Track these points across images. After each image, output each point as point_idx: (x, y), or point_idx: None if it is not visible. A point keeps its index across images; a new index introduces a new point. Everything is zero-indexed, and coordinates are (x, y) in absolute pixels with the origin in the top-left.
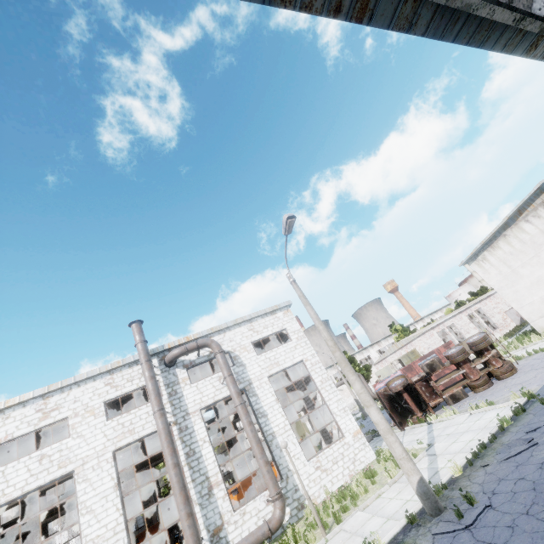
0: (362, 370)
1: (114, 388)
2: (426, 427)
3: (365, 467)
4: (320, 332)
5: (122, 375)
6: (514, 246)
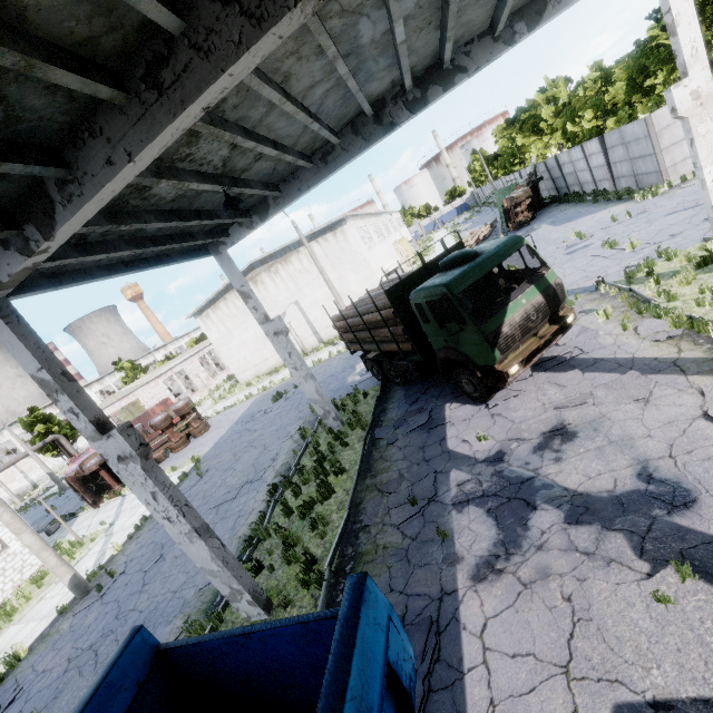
0: (65, 428)
1: None
2: (120, 500)
3: (39, 569)
4: None
5: None
6: (231, 309)
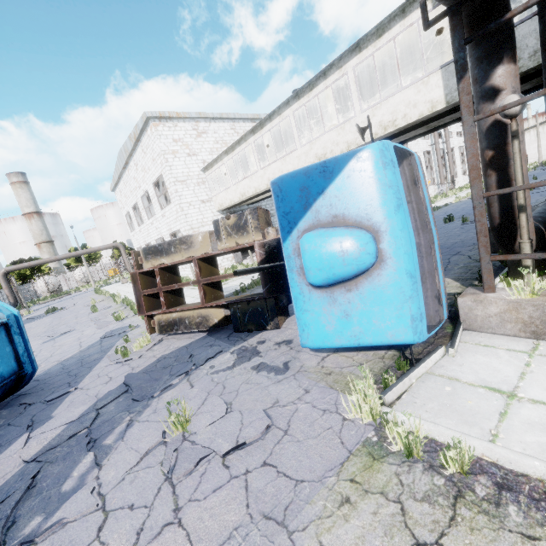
0: None
1: (457, 128)
2: None
3: None
4: (537, 129)
5: (457, 125)
6: (544, 130)
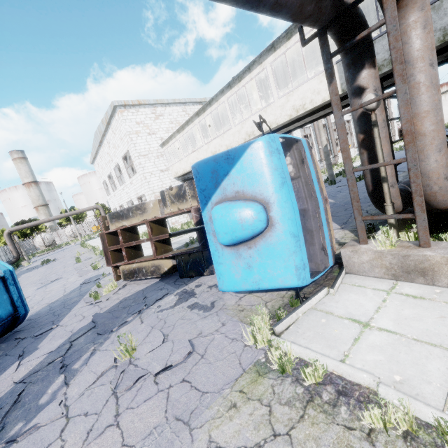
0: None
1: None
2: None
3: None
4: None
5: None
6: (446, 98)
